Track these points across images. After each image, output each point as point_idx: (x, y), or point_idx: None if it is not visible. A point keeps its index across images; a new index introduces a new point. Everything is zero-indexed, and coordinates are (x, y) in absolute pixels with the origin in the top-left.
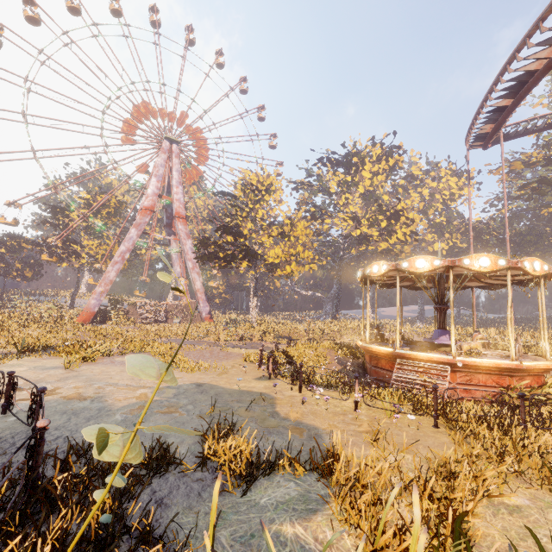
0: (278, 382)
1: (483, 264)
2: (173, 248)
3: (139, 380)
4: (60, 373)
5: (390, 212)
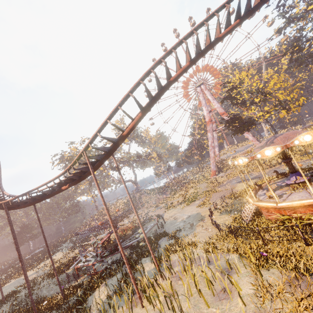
0: (216, 211)
1: (240, 162)
2: None
3: (189, 213)
4: (180, 211)
5: None
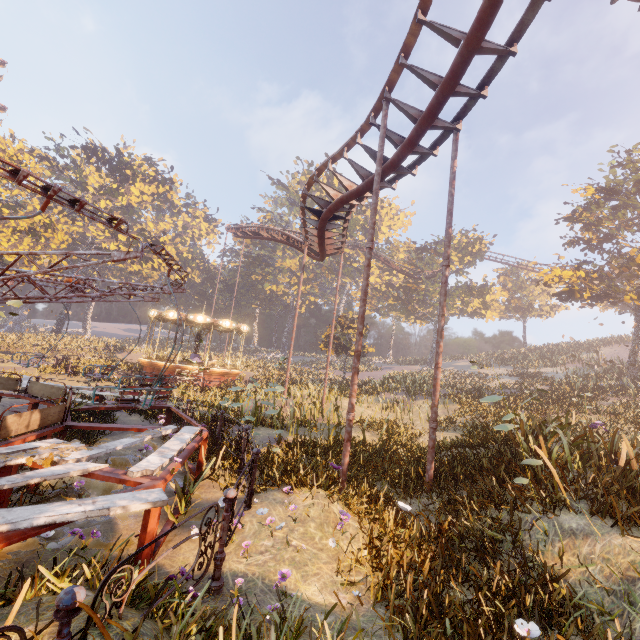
0: (104, 383)
1: (227, 324)
2: None
3: None
4: None
5: (151, 239)
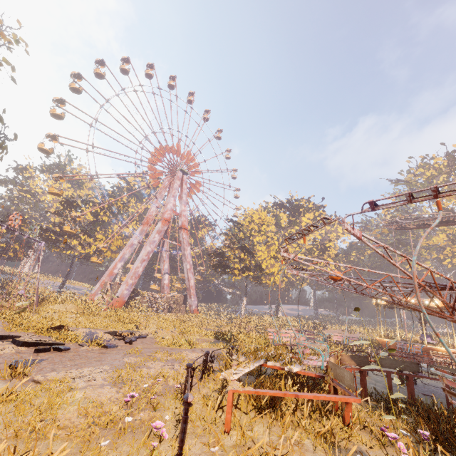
0: None
1: None
2: (165, 249)
3: None
4: None
5: (319, 246)
